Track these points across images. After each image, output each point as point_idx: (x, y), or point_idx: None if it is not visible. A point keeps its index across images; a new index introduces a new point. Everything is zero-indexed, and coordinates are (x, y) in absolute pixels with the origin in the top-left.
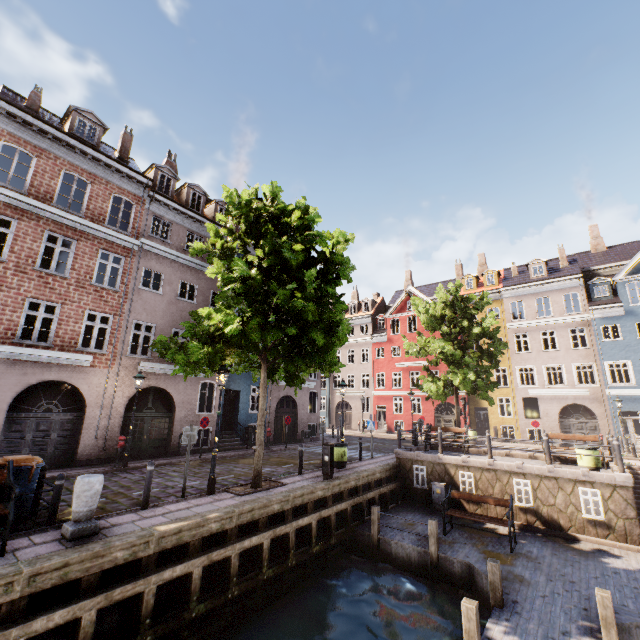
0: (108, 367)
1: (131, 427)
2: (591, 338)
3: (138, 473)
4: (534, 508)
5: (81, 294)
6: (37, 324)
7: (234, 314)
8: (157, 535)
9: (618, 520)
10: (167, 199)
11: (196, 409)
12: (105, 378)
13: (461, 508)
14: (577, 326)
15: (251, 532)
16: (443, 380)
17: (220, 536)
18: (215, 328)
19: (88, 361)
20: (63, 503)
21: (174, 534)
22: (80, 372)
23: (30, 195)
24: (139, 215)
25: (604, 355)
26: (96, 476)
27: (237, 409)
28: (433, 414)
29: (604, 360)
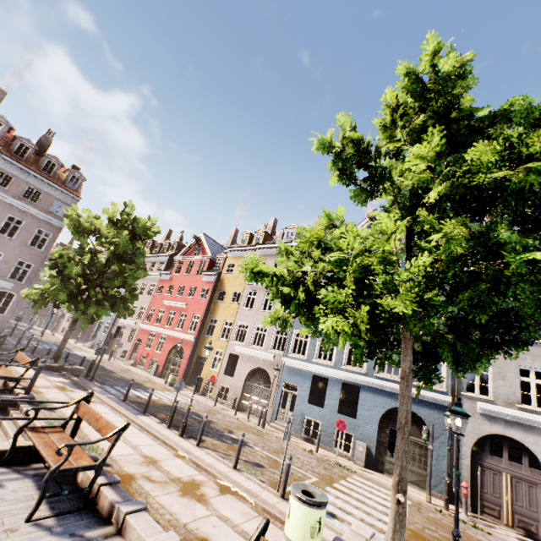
0: None
1: None
2: None
3: None
4: None
5: None
6: None
7: None
8: None
9: None
10: None
11: None
12: None
13: None
14: None
15: None
16: (47, 290)
17: None
18: None
19: None
20: None
21: None
22: None
23: None
24: None
25: (296, 323)
26: None
27: None
28: (167, 354)
29: (294, 328)
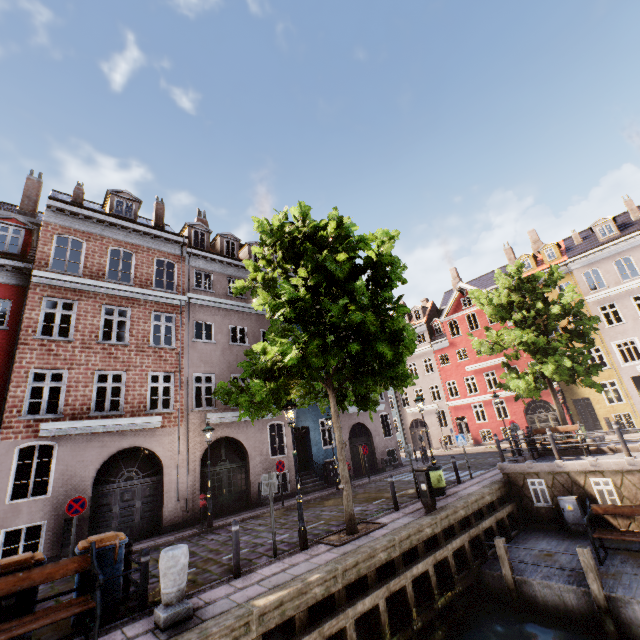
0: (177, 425)
1: (209, 483)
2: None
3: (224, 532)
4: None
5: (142, 358)
6: (107, 394)
7: (289, 343)
8: (256, 612)
9: None
10: (204, 252)
11: (269, 453)
12: (176, 436)
13: (606, 525)
14: None
15: (361, 591)
16: (531, 373)
17: (327, 602)
18: (273, 362)
19: (158, 422)
20: (154, 579)
21: (275, 608)
22: (153, 435)
23: (85, 276)
24: (181, 272)
25: None
26: (180, 548)
27: (309, 446)
28: (523, 416)
29: None
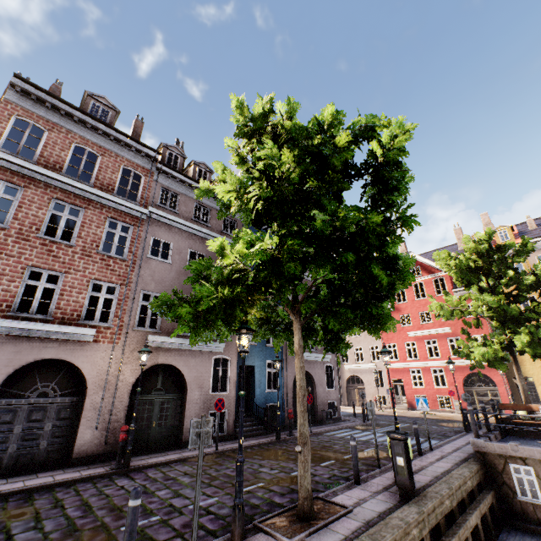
0: (113, 342)
1: (134, 414)
2: None
3: (140, 478)
4: None
5: (86, 263)
6: (37, 295)
7: None
8: None
9: None
10: (174, 171)
11: (209, 388)
12: (109, 355)
13: None
14: None
15: None
16: (499, 343)
17: None
18: (230, 270)
19: (91, 335)
20: None
21: None
22: (81, 348)
23: (39, 164)
24: (147, 186)
25: None
26: None
27: (253, 387)
28: (462, 387)
29: None
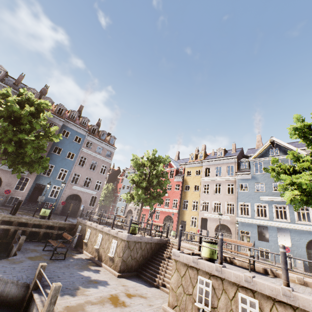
0: None
1: None
2: (235, 189)
3: None
4: (99, 249)
5: None
6: None
7: None
8: None
9: (117, 258)
10: None
11: (14, 187)
12: None
13: (82, 247)
14: (230, 182)
15: None
16: (131, 193)
17: None
18: None
19: None
20: None
21: None
22: None
23: None
24: None
25: (239, 199)
26: None
27: (42, 193)
28: (163, 221)
29: (238, 201)
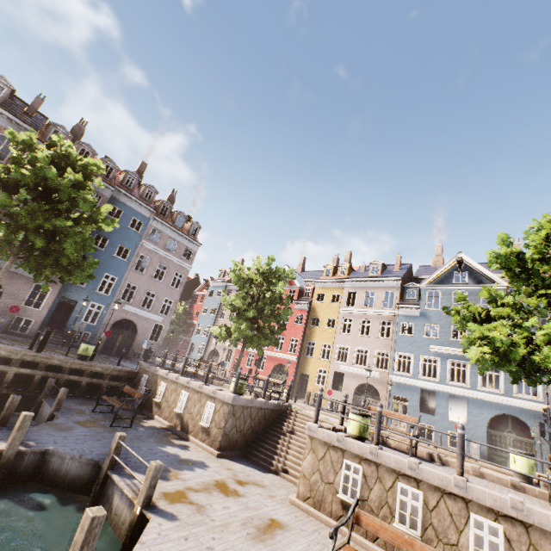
0: None
1: None
2: (394, 331)
3: None
4: (182, 414)
5: None
6: None
7: None
8: None
9: (215, 429)
10: None
11: (23, 302)
12: None
13: (151, 410)
14: (387, 319)
15: None
16: (228, 327)
17: None
18: None
19: None
20: None
21: None
22: None
23: None
24: None
25: (397, 346)
26: None
27: (71, 315)
28: (270, 372)
29: (396, 350)
